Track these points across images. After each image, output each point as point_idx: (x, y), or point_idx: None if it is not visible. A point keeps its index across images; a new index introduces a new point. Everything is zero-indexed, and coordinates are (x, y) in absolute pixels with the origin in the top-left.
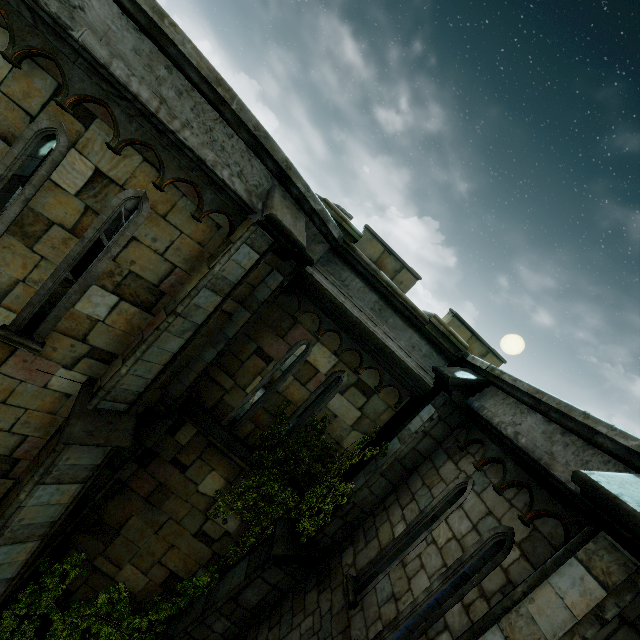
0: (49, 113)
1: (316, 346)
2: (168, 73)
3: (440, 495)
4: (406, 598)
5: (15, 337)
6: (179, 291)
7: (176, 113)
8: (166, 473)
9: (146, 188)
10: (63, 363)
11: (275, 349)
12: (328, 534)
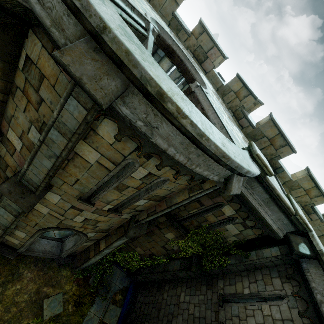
0: (132, 155)
1: (226, 206)
2: (195, 149)
3: (269, 292)
4: (244, 322)
5: (113, 213)
6: (173, 197)
7: (194, 162)
8: (153, 228)
9: (169, 176)
10: (126, 213)
11: (206, 202)
12: (214, 271)
